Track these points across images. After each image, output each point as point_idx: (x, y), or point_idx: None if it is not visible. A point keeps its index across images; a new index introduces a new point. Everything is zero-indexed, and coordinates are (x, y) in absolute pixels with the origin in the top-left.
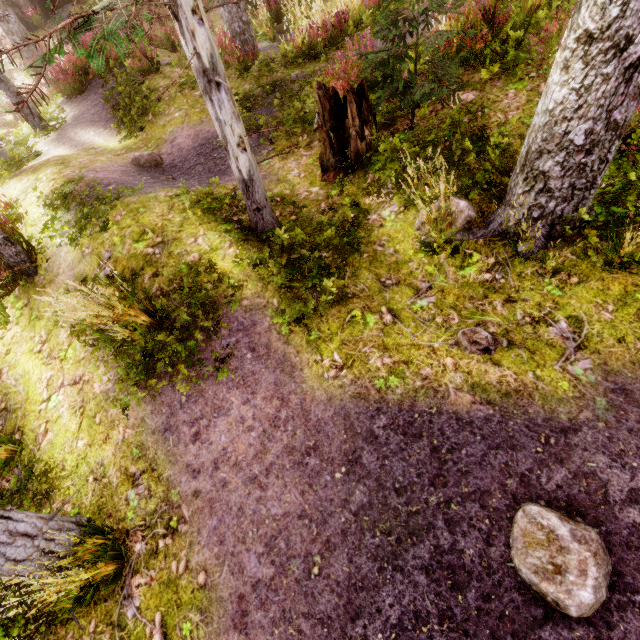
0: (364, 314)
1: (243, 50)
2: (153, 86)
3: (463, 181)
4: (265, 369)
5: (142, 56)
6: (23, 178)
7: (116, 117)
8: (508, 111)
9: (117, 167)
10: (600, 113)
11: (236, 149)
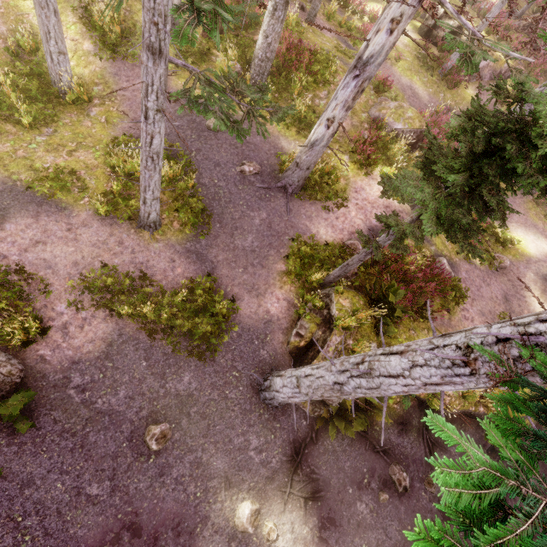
0: None
1: None
2: None
3: (243, 61)
4: None
5: None
6: None
7: None
8: None
9: None
10: (265, 52)
11: None
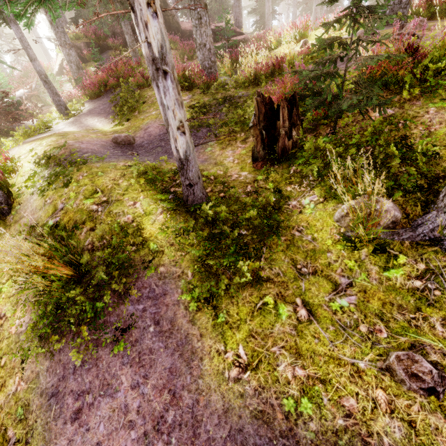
0: (277, 303)
1: (209, 78)
2: (144, 95)
3: (387, 182)
4: (164, 349)
5: (141, 76)
6: (33, 143)
7: (115, 112)
8: (430, 125)
9: (100, 142)
10: None
11: (176, 131)
